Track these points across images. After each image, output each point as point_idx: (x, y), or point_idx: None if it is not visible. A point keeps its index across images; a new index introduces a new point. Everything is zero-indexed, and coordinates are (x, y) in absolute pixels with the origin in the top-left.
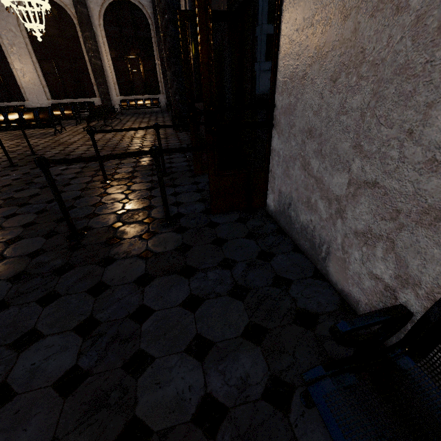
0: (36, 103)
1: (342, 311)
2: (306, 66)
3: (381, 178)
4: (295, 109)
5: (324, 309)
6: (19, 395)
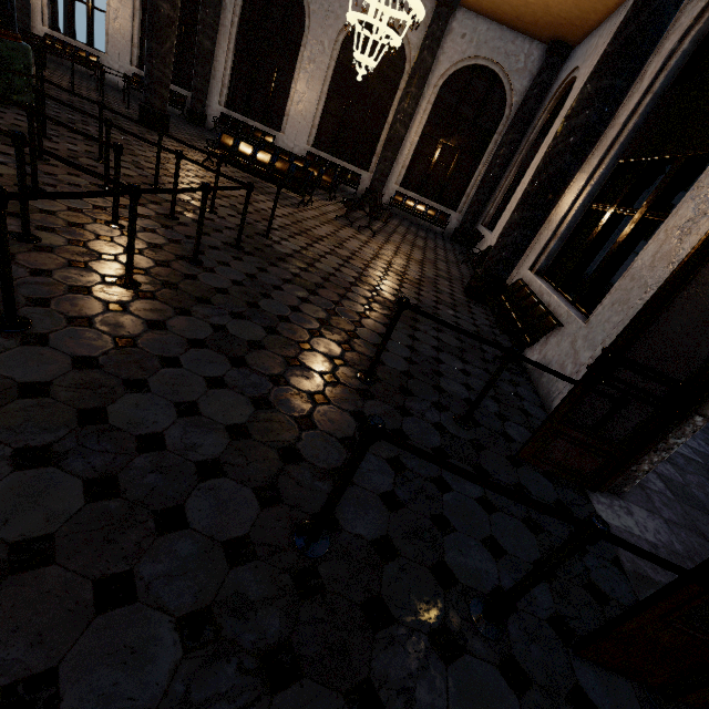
0: (291, 140)
1: None
2: None
3: None
4: None
5: None
6: None
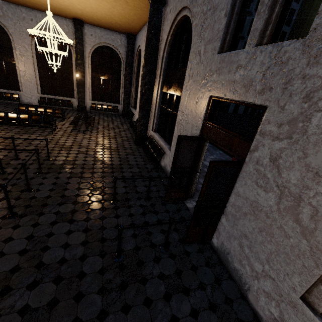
0: (28, 94)
1: (255, 320)
2: (247, 212)
3: (276, 279)
4: (238, 220)
5: (248, 319)
6: None
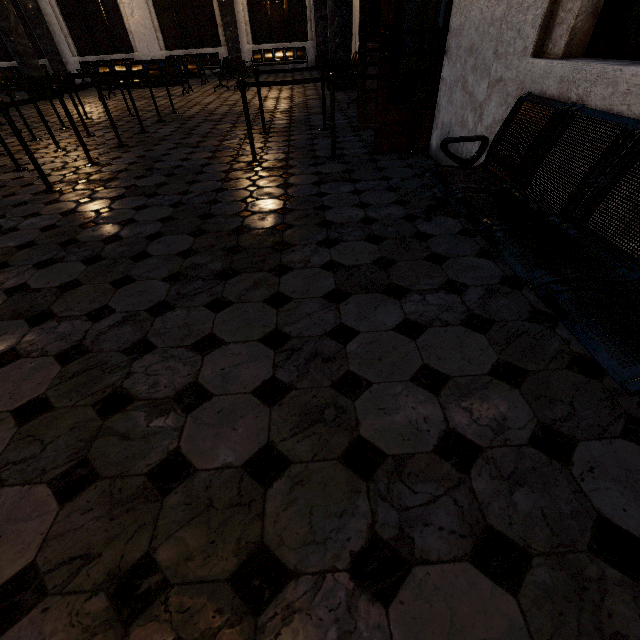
0: (146, 55)
1: None
2: None
3: (504, 73)
4: (463, 29)
5: None
6: (257, 213)
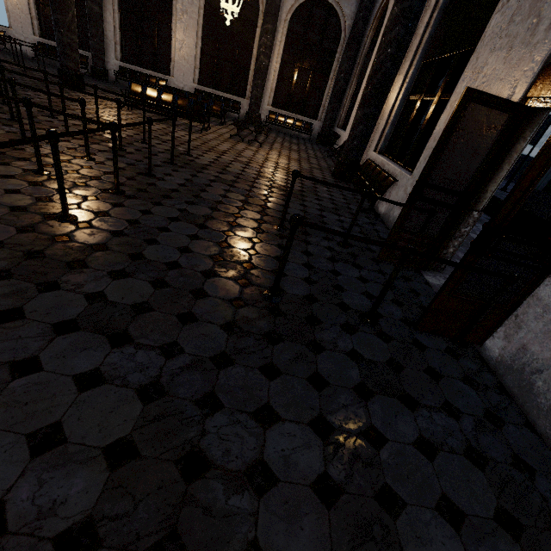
0: (180, 81)
1: None
2: None
3: None
4: None
5: None
6: (282, 483)
